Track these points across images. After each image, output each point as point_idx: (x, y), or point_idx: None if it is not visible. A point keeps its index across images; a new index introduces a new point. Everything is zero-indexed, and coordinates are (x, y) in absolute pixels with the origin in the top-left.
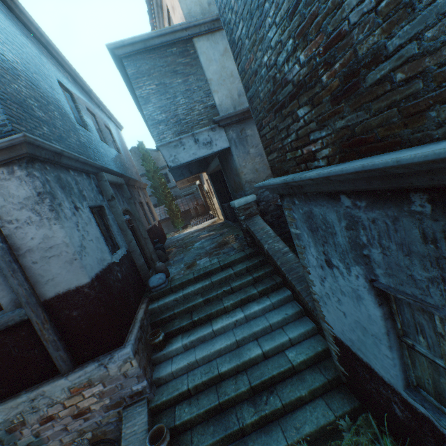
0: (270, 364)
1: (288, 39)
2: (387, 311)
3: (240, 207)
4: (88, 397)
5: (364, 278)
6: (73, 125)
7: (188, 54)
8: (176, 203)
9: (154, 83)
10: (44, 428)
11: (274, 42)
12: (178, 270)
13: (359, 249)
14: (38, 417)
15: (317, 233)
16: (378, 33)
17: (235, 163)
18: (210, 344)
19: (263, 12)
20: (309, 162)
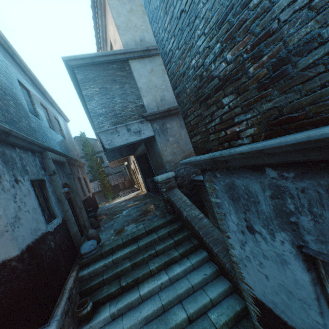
0: (195, 328)
1: (216, 43)
2: (315, 275)
3: (162, 181)
4: None
5: (290, 243)
6: (26, 113)
7: (125, 70)
8: (108, 178)
9: (97, 87)
10: None
11: (203, 48)
12: (108, 236)
13: (285, 216)
14: None
15: (238, 202)
16: (311, 24)
17: (158, 147)
18: (137, 311)
19: (193, 27)
20: (232, 140)
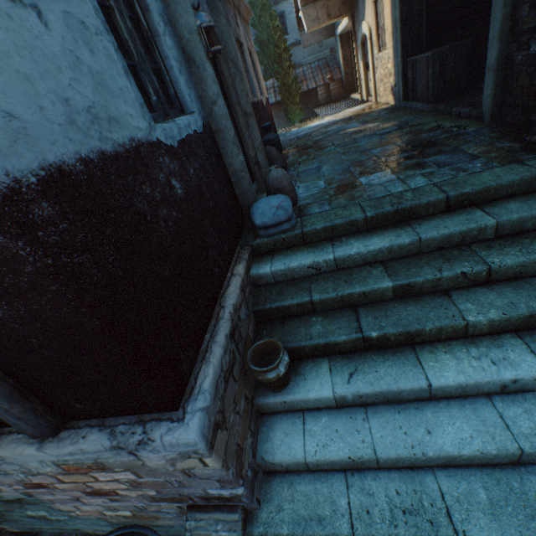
0: None
1: None
2: None
3: None
4: (107, 481)
5: None
6: None
7: None
8: (294, 75)
9: None
10: (37, 492)
11: None
12: (315, 194)
13: None
14: (15, 480)
15: None
16: None
17: None
18: (415, 421)
19: None
20: None
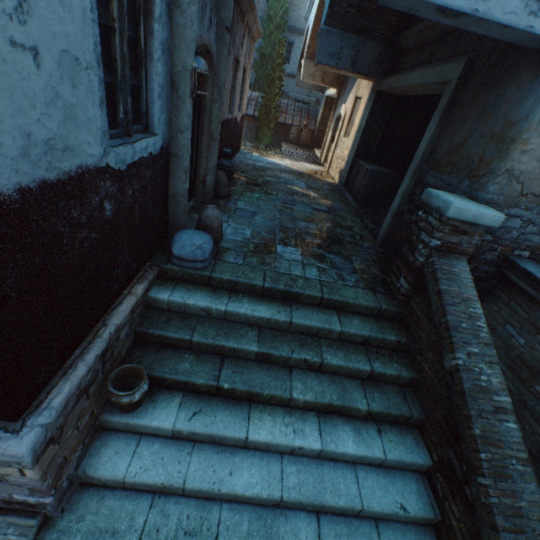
0: None
1: None
2: None
3: (451, 219)
4: None
5: None
6: None
7: None
8: (279, 103)
9: None
10: None
11: None
12: (238, 241)
13: None
14: None
15: None
16: None
17: (533, 105)
18: (225, 463)
19: None
20: None
